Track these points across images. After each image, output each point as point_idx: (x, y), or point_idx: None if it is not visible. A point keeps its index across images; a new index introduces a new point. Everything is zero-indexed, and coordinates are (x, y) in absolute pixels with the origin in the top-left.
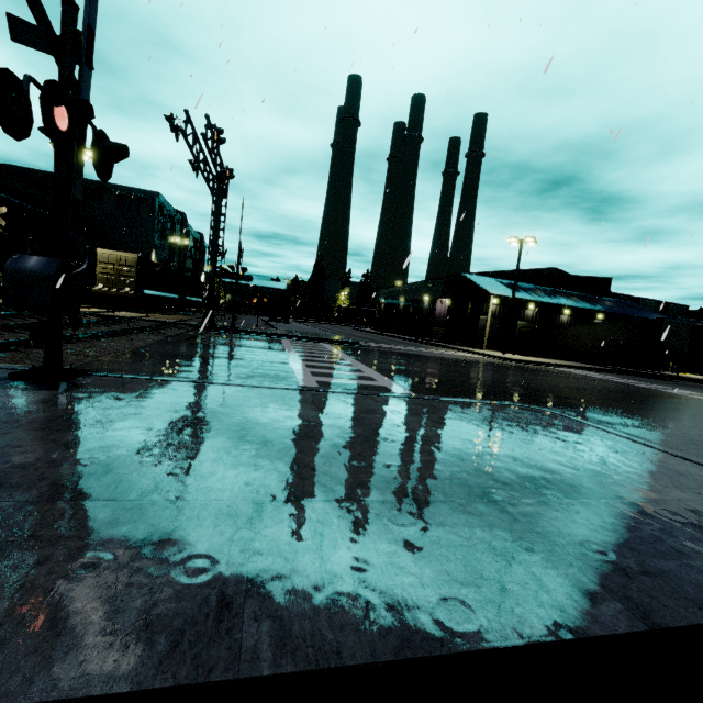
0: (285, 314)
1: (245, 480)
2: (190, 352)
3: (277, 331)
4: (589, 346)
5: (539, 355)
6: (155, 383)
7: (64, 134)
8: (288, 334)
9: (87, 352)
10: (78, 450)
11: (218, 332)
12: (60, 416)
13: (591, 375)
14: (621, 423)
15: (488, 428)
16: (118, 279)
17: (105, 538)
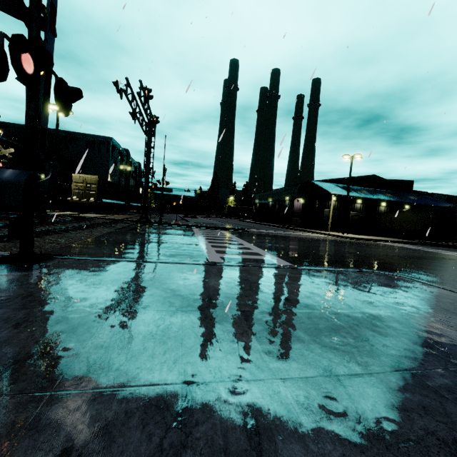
0: (194, 212)
1: (173, 357)
2: (131, 238)
3: (189, 223)
4: (402, 227)
5: (367, 234)
6: (102, 263)
7: (30, 76)
8: (197, 225)
9: (59, 240)
10: (24, 329)
11: (150, 225)
12: (20, 295)
13: (407, 246)
14: (451, 283)
15: (362, 293)
16: (85, 192)
17: (18, 455)
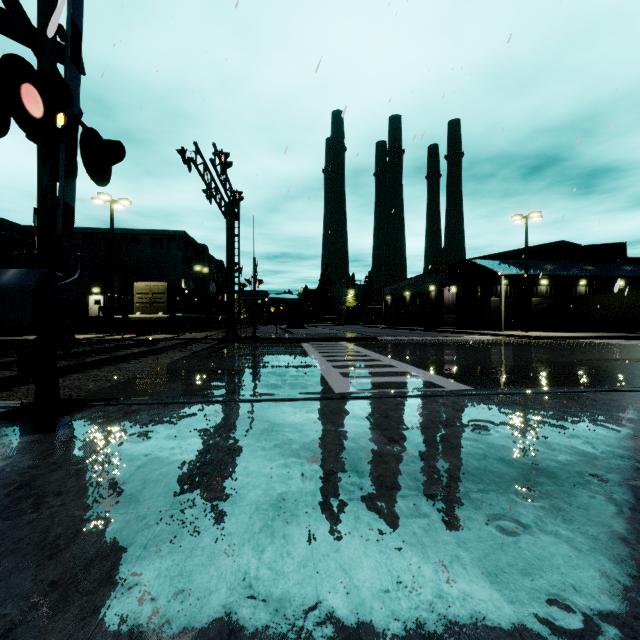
0: (300, 320)
1: None
2: (214, 364)
3: (295, 335)
4: (621, 314)
5: (563, 329)
6: (165, 409)
7: (38, 122)
8: (306, 337)
9: (110, 376)
10: None
11: (241, 343)
12: (8, 485)
13: (639, 343)
14: None
15: None
16: (152, 306)
17: None
